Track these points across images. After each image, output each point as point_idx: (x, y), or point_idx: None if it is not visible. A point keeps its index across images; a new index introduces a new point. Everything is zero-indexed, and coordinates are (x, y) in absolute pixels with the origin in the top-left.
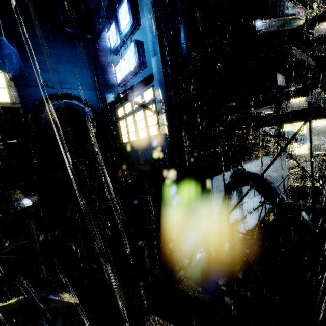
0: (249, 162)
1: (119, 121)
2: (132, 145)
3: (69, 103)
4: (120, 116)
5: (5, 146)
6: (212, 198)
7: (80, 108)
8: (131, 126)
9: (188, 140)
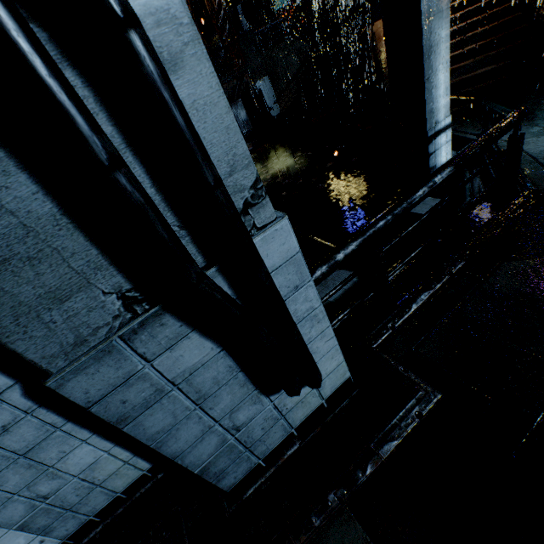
0: None
1: None
2: None
3: None
4: None
5: None
6: None
7: None
8: None
9: None
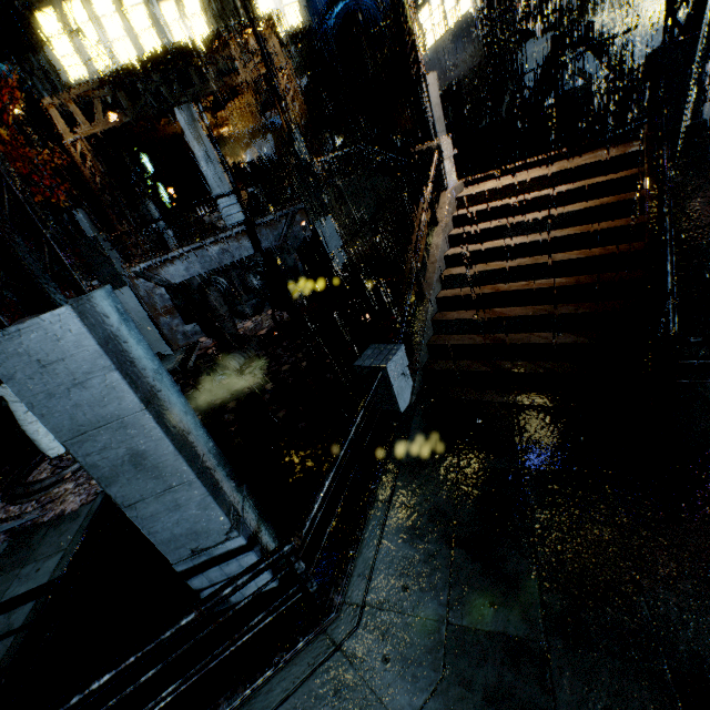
0: (599, 12)
1: (420, 13)
2: (439, 46)
3: (354, 2)
4: (421, 3)
5: (309, 80)
6: (524, 69)
7: (367, 7)
8: (436, 13)
9: (507, 1)
